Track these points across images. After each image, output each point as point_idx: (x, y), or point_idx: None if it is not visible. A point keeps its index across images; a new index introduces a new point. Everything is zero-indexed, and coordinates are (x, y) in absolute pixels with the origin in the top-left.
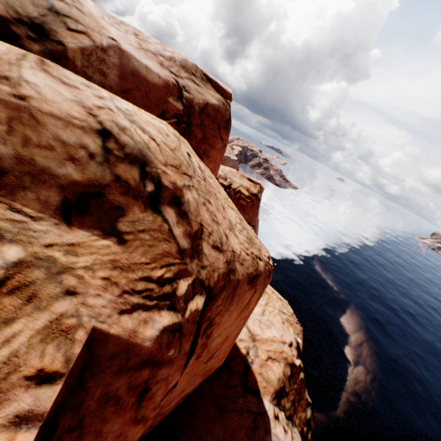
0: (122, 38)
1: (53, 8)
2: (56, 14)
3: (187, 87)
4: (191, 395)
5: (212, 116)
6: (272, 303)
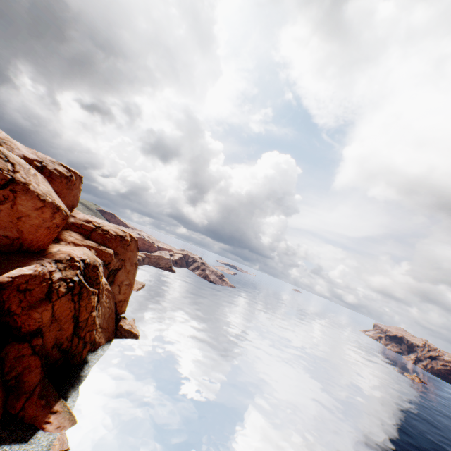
0: (26, 151)
1: (4, 142)
2: (4, 142)
3: (47, 163)
4: (14, 253)
5: (58, 173)
6: (83, 250)
